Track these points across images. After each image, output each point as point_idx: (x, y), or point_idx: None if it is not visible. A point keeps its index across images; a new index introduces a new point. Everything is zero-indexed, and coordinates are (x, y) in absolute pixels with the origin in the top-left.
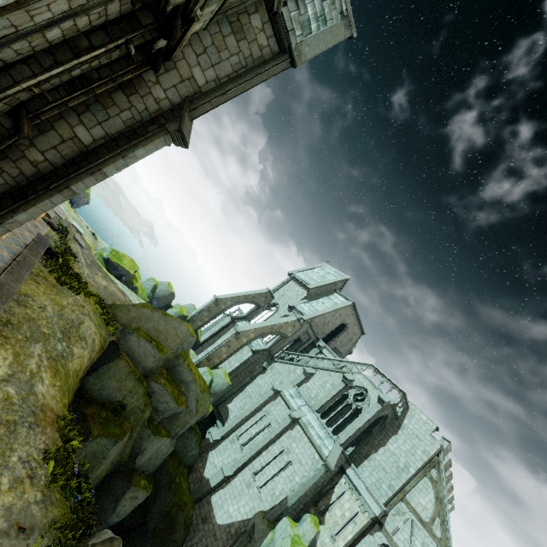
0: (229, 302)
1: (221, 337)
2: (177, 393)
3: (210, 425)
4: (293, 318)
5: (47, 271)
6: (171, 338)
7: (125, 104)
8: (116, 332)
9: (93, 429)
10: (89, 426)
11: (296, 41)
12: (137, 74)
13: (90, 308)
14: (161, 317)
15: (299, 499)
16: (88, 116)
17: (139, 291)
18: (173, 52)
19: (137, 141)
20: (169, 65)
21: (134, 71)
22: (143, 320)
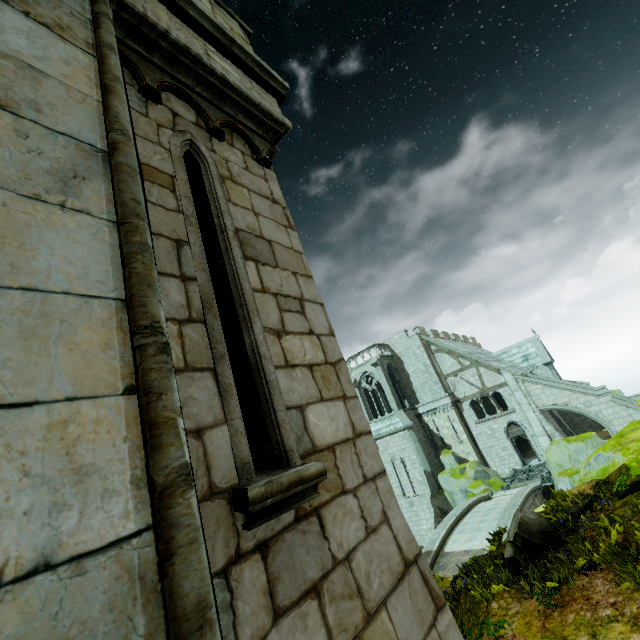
0: None
1: None
2: None
3: None
4: None
5: None
6: None
7: None
8: None
9: None
10: None
11: None
12: None
13: None
14: None
15: (430, 461)
16: None
17: None
18: None
19: None
20: None
21: None
22: None
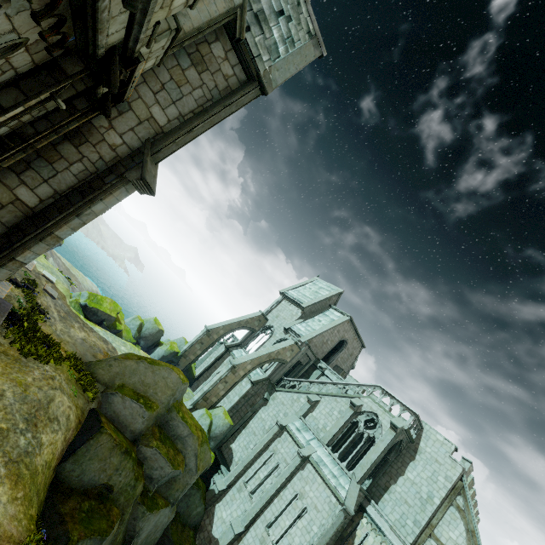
0: (222, 331)
1: (217, 368)
2: (172, 453)
3: (214, 471)
4: (290, 342)
5: (8, 342)
6: (160, 390)
7: (74, 156)
8: (97, 396)
9: (72, 532)
10: (67, 530)
11: (264, 67)
12: (85, 121)
13: (62, 377)
14: (147, 368)
15: None
16: (30, 174)
17: (124, 334)
18: (124, 94)
19: (92, 196)
20: (123, 107)
21: (81, 118)
22: (127, 374)
